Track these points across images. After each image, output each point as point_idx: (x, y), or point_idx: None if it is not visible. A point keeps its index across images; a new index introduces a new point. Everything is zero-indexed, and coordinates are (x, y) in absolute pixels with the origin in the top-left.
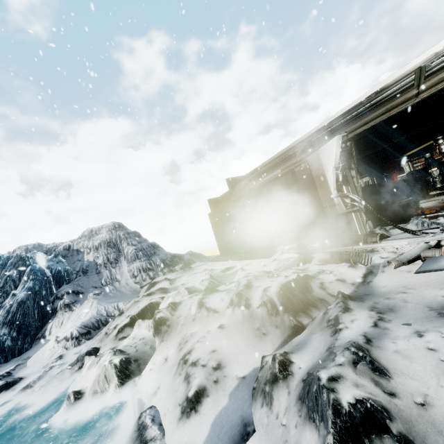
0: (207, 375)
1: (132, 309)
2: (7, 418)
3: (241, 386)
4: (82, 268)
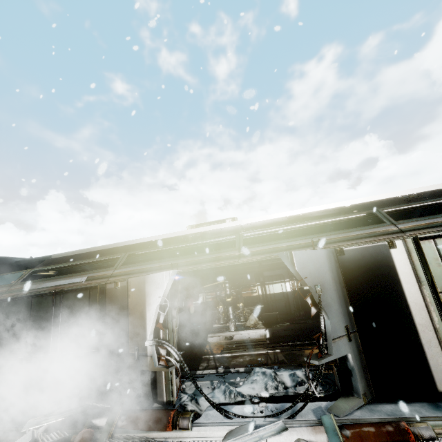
0: None
1: None
2: None
3: None
4: None
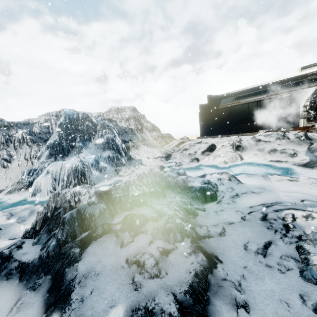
0: (292, 151)
1: (194, 147)
2: (187, 172)
3: (306, 152)
4: (123, 130)
